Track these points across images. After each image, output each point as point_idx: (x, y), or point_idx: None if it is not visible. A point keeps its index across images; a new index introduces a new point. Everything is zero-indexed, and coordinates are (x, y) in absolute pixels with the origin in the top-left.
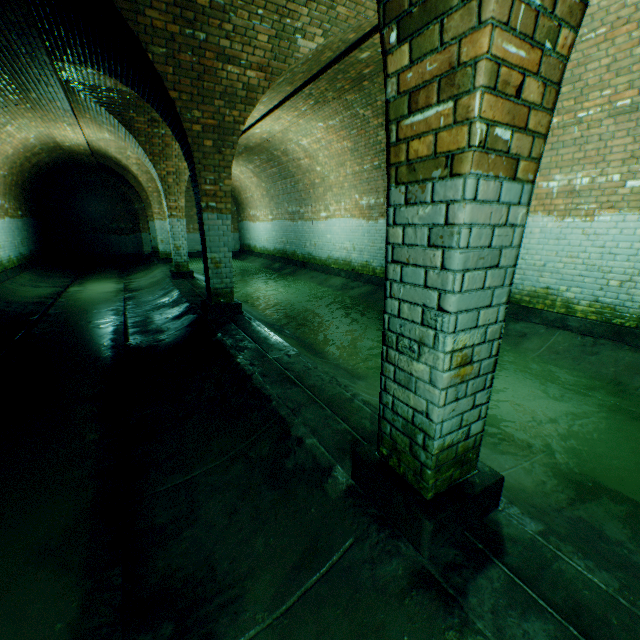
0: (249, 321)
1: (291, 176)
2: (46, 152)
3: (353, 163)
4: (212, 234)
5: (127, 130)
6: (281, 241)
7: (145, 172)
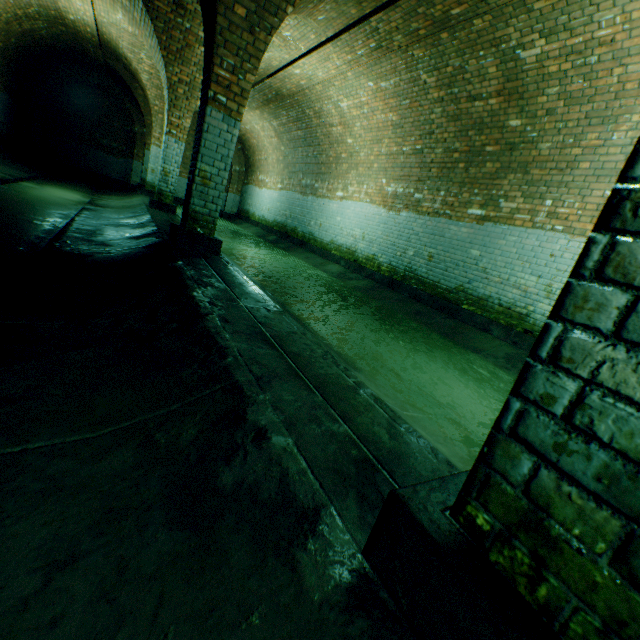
0: (225, 264)
1: (316, 144)
2: (44, 21)
3: (392, 142)
4: (210, 138)
5: (144, 5)
6: (284, 214)
7: (156, 86)
